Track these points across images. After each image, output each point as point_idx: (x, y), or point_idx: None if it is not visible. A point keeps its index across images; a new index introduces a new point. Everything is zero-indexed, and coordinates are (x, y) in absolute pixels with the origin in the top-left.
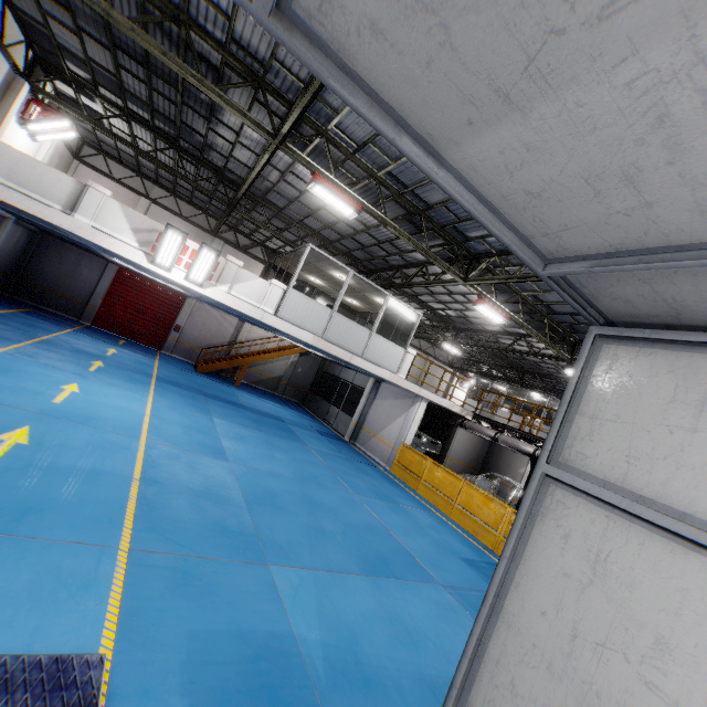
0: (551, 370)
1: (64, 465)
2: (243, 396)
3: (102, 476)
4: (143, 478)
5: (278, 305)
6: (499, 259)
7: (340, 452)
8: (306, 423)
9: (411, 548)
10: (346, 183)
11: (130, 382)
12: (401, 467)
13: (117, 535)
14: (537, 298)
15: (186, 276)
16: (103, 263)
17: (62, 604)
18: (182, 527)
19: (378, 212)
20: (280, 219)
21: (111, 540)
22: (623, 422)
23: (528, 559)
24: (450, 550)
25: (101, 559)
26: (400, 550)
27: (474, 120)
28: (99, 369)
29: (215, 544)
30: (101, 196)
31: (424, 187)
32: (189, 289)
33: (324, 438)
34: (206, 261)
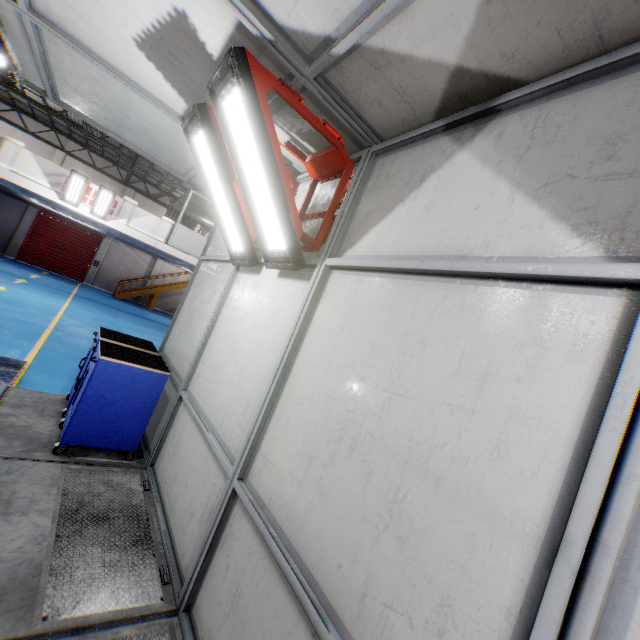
0: None
1: (1, 315)
2: (154, 316)
3: (27, 323)
4: (56, 329)
5: (169, 236)
6: None
7: None
8: None
9: None
10: None
11: (51, 293)
12: None
13: (37, 340)
14: None
15: (91, 211)
16: (24, 206)
17: (5, 348)
18: (80, 347)
19: None
20: None
21: (32, 340)
22: (218, 235)
23: (191, 288)
24: None
25: (26, 343)
26: None
27: (119, 130)
28: (25, 283)
29: None
30: (17, 147)
31: None
32: (97, 223)
33: None
34: (105, 199)
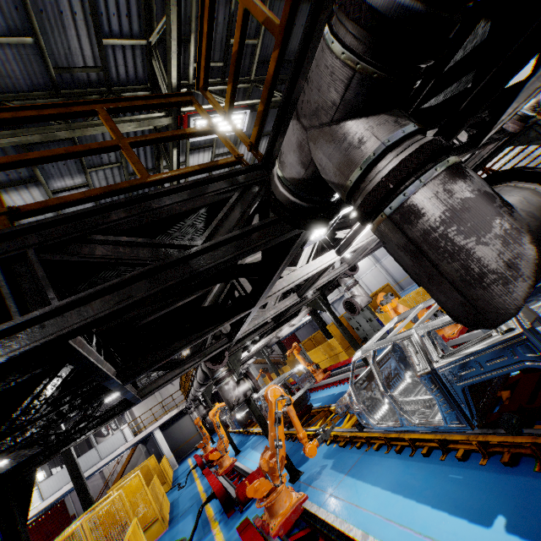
0: None
1: None
2: None
3: None
4: None
5: (42, 495)
6: None
7: None
8: None
9: None
10: None
11: None
12: (170, 467)
13: None
14: None
15: None
16: None
17: None
18: None
19: None
20: None
21: None
22: None
23: None
24: None
25: None
26: None
27: None
28: None
29: None
30: None
31: None
32: None
33: None
34: None
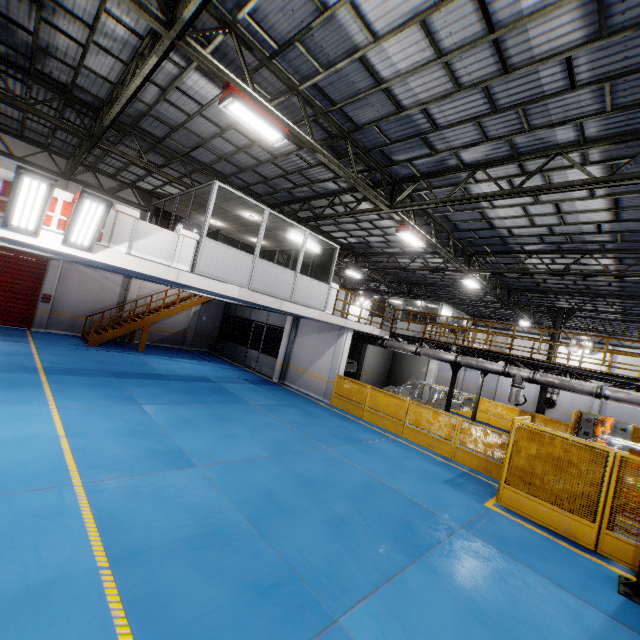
0: (436, 280)
1: None
2: (155, 362)
3: (49, 595)
4: (112, 560)
5: (193, 259)
6: (424, 182)
7: (281, 399)
8: (232, 375)
9: (411, 494)
10: (267, 99)
11: (13, 390)
12: (341, 398)
13: None
14: (447, 219)
15: (64, 240)
16: None
17: None
18: (212, 625)
19: (305, 136)
20: (157, 152)
21: None
22: None
23: None
24: (432, 478)
25: None
26: (407, 503)
27: None
28: None
29: (266, 627)
30: None
31: (356, 102)
32: (66, 255)
33: (257, 387)
34: (90, 216)
